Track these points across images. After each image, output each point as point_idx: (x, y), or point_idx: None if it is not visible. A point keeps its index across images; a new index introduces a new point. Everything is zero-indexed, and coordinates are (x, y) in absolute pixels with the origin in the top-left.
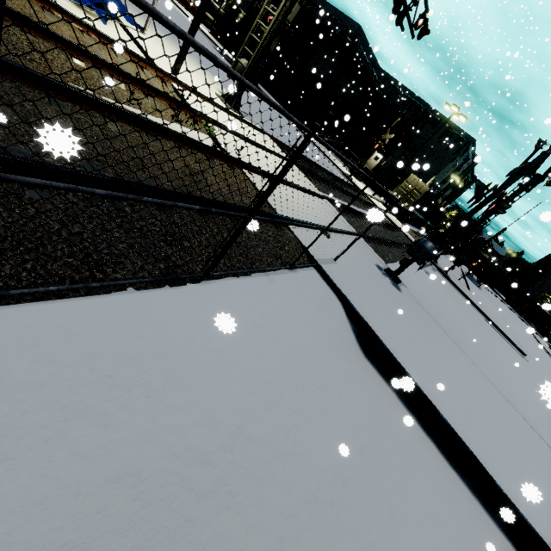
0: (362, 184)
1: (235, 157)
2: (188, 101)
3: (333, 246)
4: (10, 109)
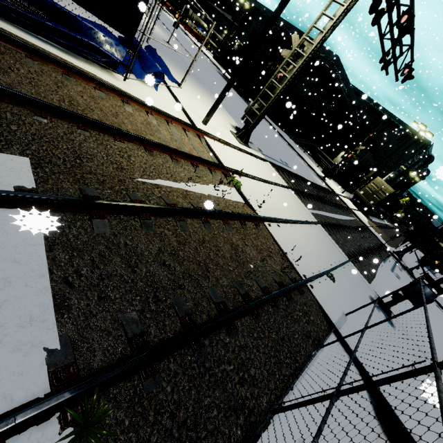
0: (332, 182)
1: (256, 208)
2: (217, 153)
3: (339, 292)
4: (119, 256)
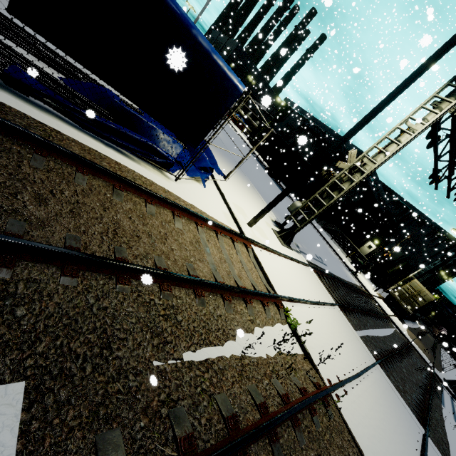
0: (362, 277)
1: (318, 362)
2: (266, 269)
3: None
4: None
